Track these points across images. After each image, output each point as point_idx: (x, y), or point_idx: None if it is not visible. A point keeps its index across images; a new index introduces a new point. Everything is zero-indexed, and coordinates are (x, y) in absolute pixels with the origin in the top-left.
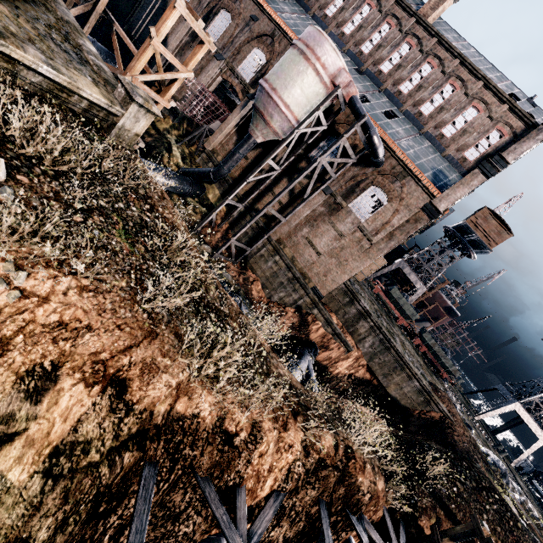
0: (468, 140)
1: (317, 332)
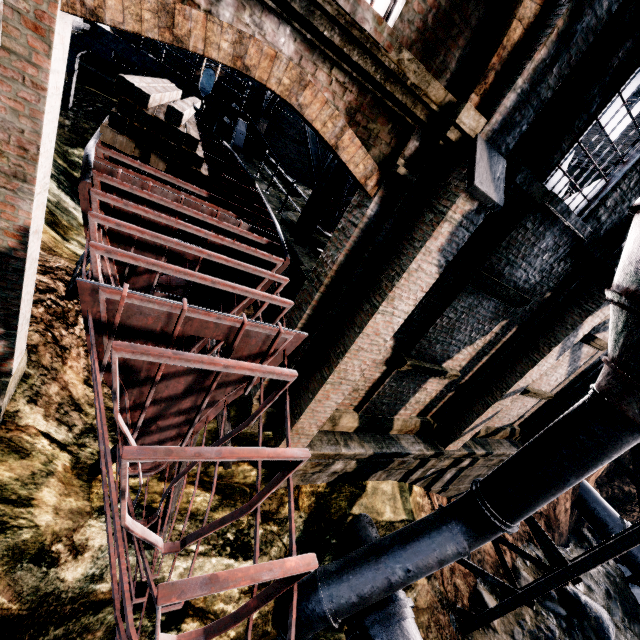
0: None
1: None
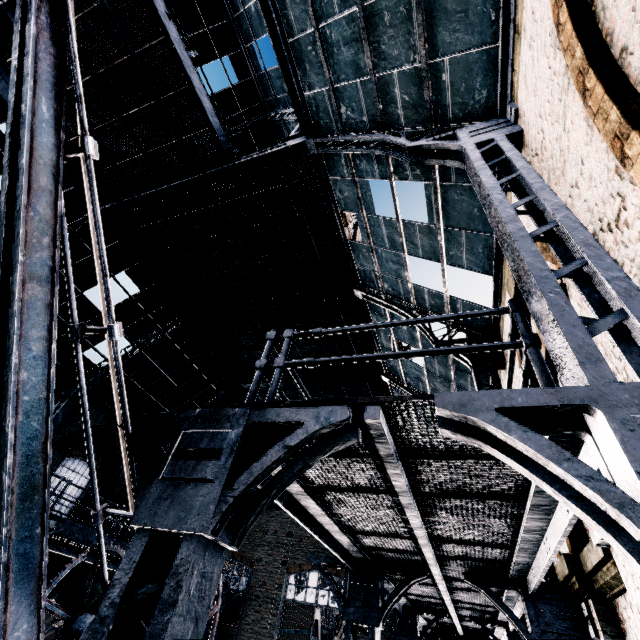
0: None
1: None
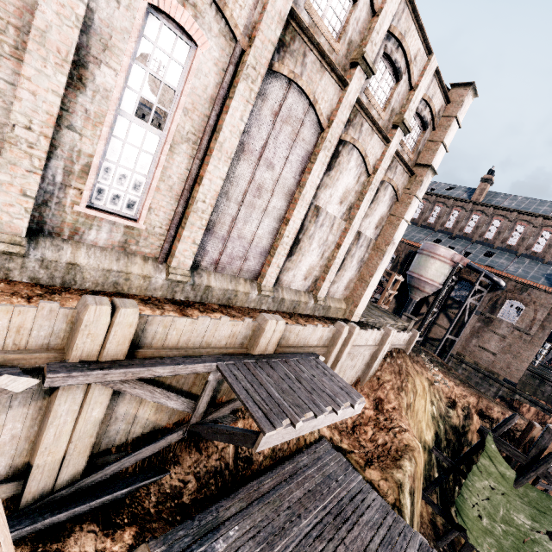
0: None
1: (528, 412)
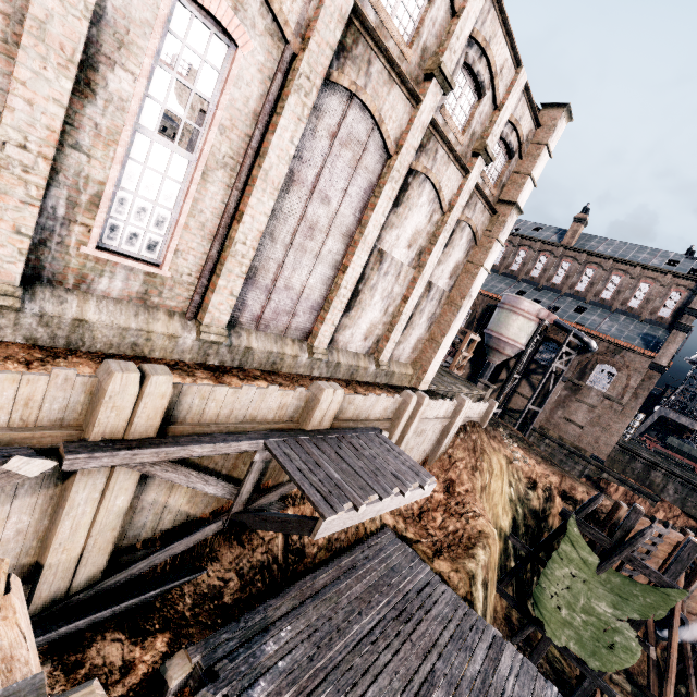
0: (655, 304)
1: (616, 493)
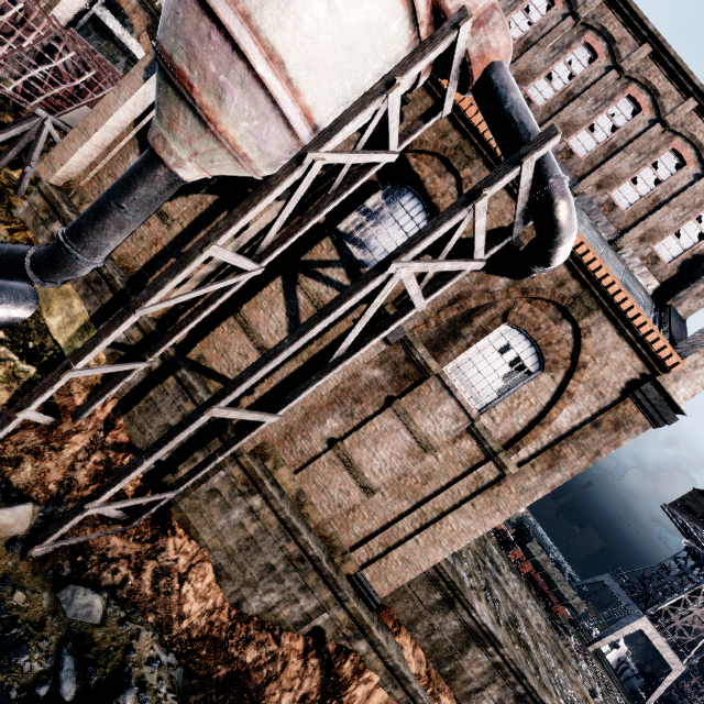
0: (663, 220)
1: (368, 701)
